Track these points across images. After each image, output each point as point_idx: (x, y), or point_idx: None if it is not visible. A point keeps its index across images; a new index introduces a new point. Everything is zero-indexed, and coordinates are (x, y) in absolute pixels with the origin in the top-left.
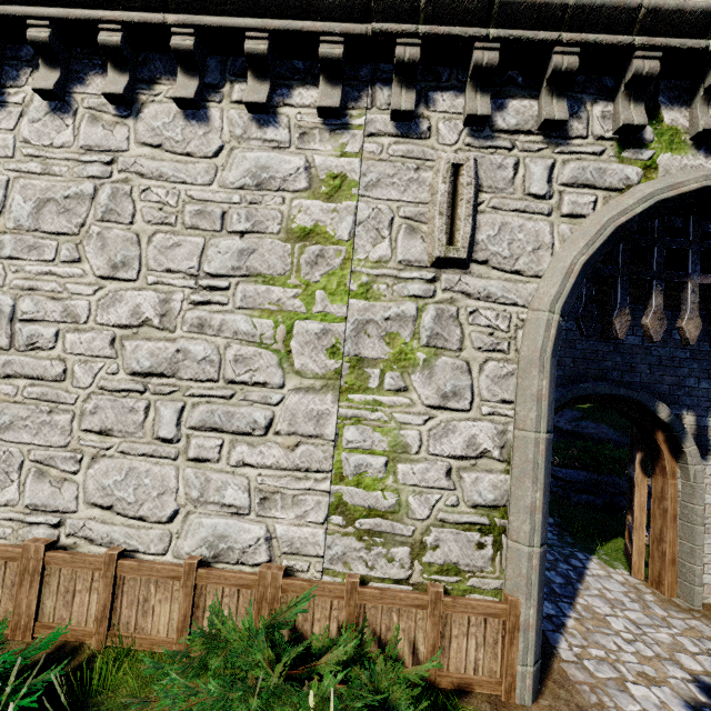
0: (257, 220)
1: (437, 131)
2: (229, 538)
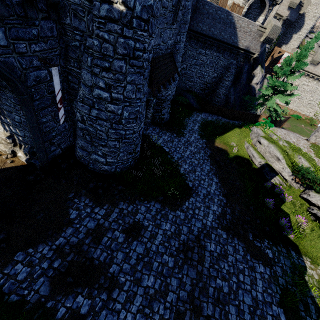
0: None
1: None
2: (306, 114)
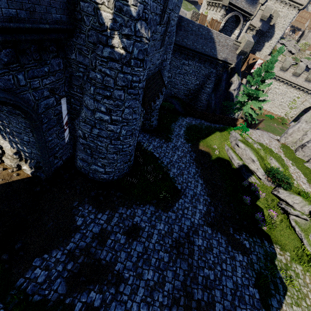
0: (292, 98)
1: (307, 96)
2: (278, 114)
